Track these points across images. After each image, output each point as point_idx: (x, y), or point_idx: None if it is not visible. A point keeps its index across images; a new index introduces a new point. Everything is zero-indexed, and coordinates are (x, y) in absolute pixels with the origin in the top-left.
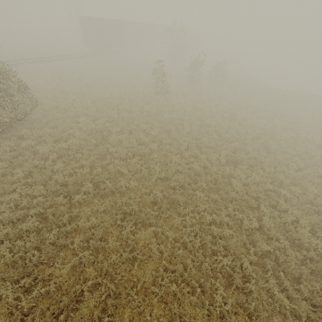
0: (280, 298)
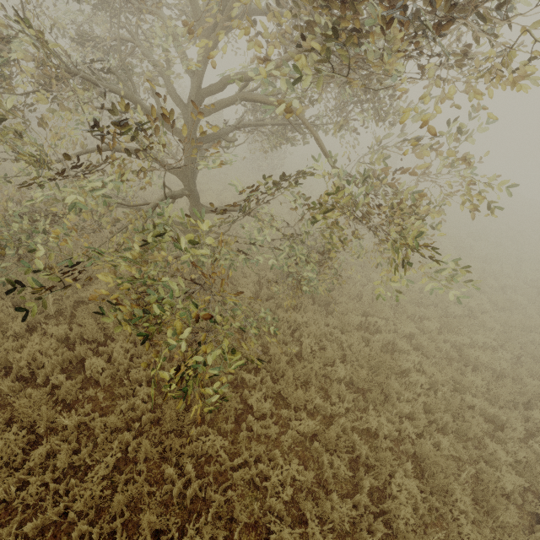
0: (516, 298)
